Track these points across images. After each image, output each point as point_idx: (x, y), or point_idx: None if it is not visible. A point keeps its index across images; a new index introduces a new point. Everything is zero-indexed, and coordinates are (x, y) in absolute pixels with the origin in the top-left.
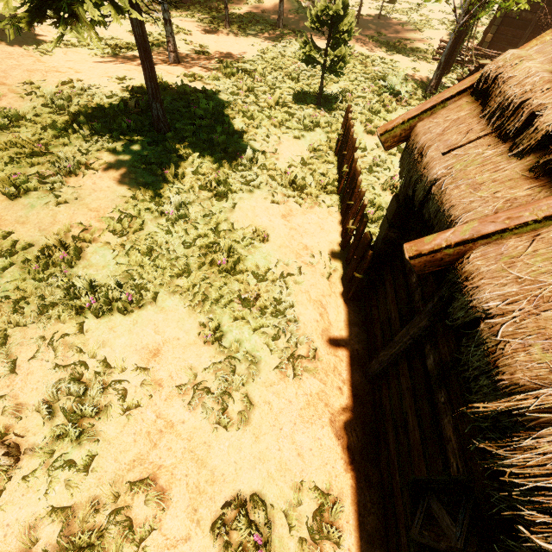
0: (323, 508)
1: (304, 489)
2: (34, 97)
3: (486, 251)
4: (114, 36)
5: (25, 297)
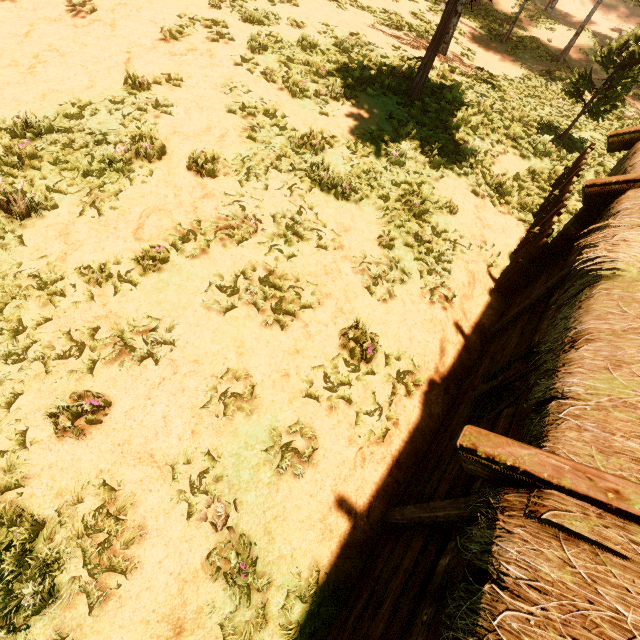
0: (412, 371)
1: (404, 356)
2: (328, 36)
3: (639, 190)
4: (398, 13)
5: (284, 156)
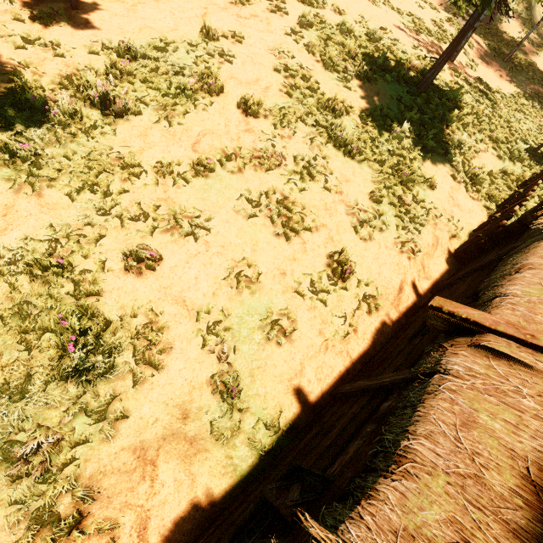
0: (375, 296)
1: (372, 284)
2: (362, 26)
3: None
4: (421, 18)
5: (311, 113)
